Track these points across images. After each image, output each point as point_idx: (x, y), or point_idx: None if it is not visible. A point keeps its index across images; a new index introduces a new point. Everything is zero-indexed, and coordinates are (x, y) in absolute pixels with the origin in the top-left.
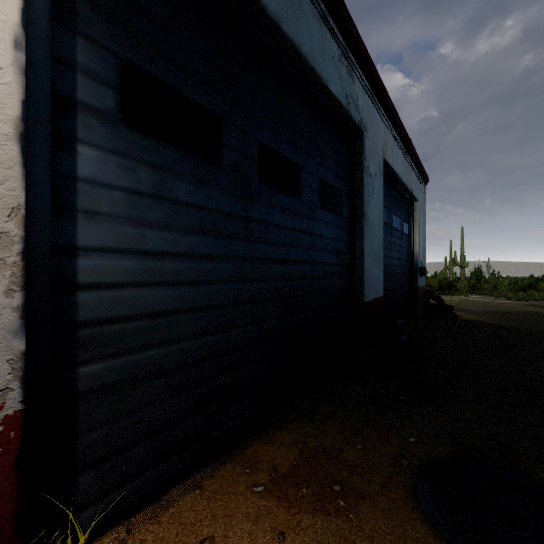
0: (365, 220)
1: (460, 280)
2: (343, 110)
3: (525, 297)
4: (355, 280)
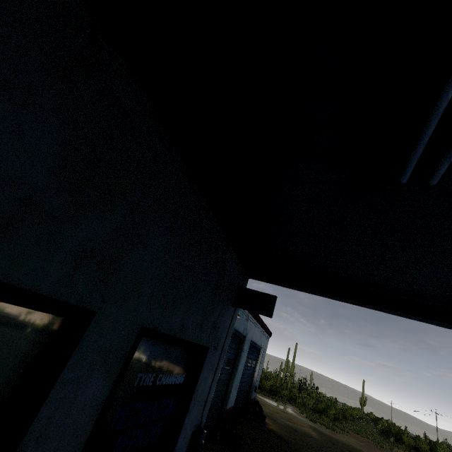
0: (237, 371)
1: (287, 385)
2: (242, 333)
3: (315, 420)
4: (226, 397)
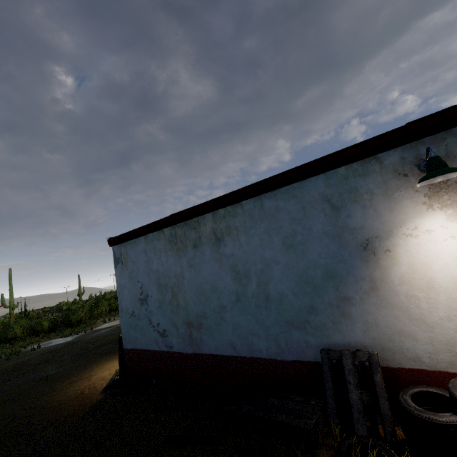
0: None
1: (10, 322)
2: None
3: None
4: None
